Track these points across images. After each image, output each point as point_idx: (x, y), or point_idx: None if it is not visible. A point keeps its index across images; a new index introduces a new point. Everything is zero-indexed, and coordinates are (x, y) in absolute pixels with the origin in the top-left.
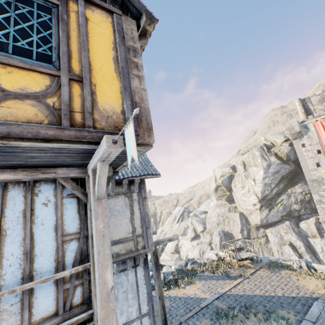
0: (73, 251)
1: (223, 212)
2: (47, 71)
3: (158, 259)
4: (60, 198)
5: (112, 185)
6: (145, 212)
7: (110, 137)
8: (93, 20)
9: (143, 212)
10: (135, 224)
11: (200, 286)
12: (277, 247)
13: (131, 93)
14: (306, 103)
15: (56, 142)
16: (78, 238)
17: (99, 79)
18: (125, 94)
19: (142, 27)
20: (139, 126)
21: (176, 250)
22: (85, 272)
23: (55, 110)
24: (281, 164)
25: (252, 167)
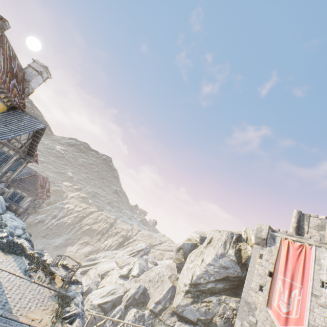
0: None
1: (164, 274)
2: None
3: None
4: None
5: None
6: None
7: None
8: None
9: None
10: None
11: (2, 257)
12: None
13: None
14: (303, 219)
15: None
16: None
17: None
18: None
19: None
20: None
21: (103, 275)
22: None
23: None
24: (234, 263)
25: (211, 247)
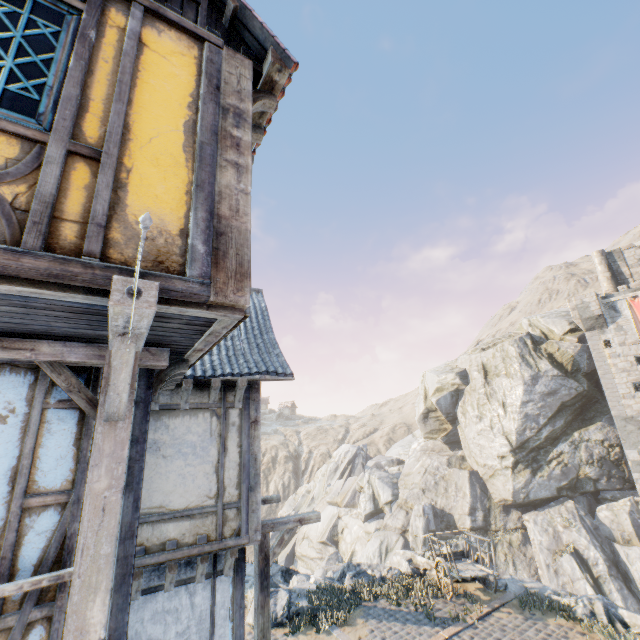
0: (45, 535)
1: (437, 466)
2: (19, 129)
3: (268, 562)
4: (39, 407)
5: (186, 388)
6: (253, 453)
7: (126, 281)
8: (155, 48)
9: (248, 452)
10: (225, 478)
11: (364, 634)
12: (545, 557)
13: (212, 196)
14: (615, 260)
15: (3, 282)
16: (64, 505)
17: (142, 160)
18: (196, 196)
19: (265, 74)
20: (218, 265)
21: (332, 538)
22: (61, 589)
23: (15, 211)
24: (561, 378)
25: (501, 378)
